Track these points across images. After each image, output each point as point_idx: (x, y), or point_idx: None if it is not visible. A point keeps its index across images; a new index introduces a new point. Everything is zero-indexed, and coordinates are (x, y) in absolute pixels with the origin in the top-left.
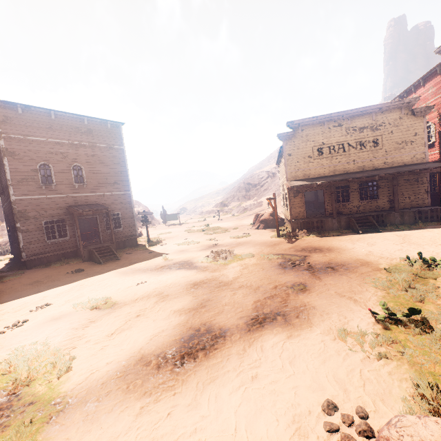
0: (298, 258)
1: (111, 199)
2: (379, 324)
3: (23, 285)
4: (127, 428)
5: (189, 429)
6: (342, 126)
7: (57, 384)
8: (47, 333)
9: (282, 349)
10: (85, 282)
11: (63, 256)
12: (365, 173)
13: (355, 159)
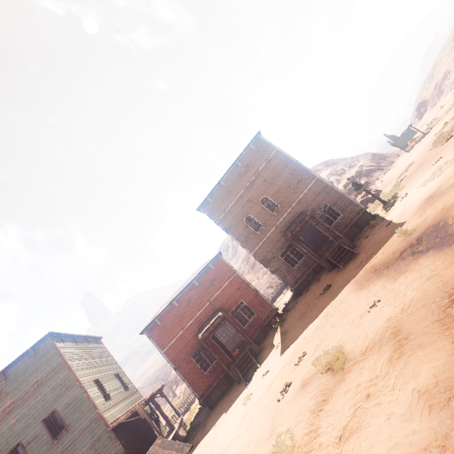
0: None
1: (307, 199)
2: None
3: (296, 321)
4: None
5: None
6: None
7: None
8: (295, 413)
9: None
10: (328, 310)
11: (314, 272)
12: None
13: None
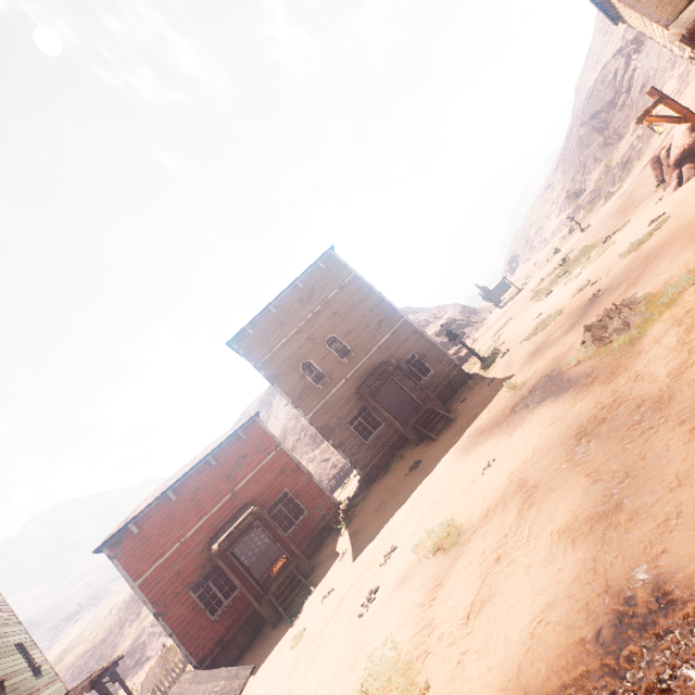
0: None
1: (390, 345)
2: None
3: (372, 514)
4: None
5: None
6: None
7: None
8: (394, 617)
9: None
10: (423, 489)
11: (395, 449)
12: None
13: None
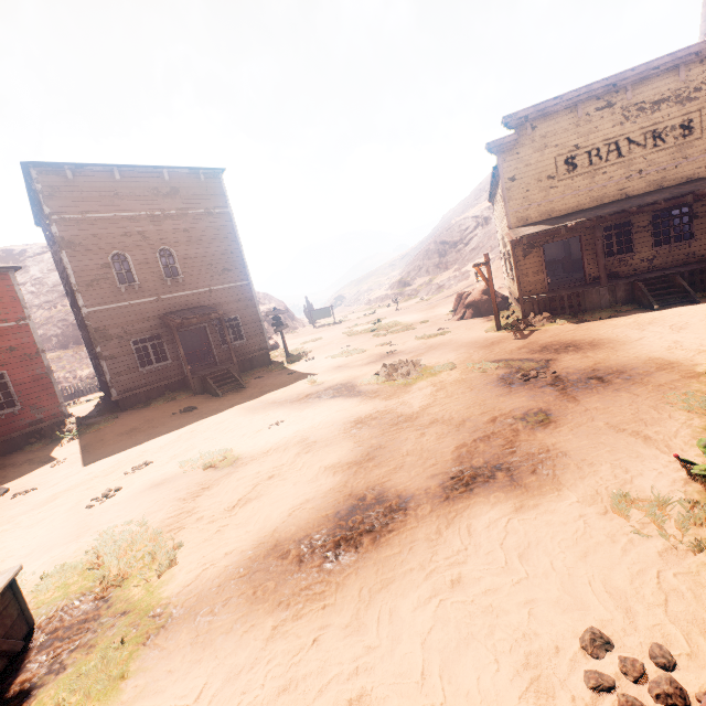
0: (535, 365)
1: (222, 296)
2: (696, 482)
3: (117, 436)
4: (253, 661)
5: (346, 668)
6: (614, 106)
7: (157, 586)
8: (145, 507)
9: (505, 532)
10: (197, 427)
11: (167, 389)
12: (665, 194)
13: (644, 168)
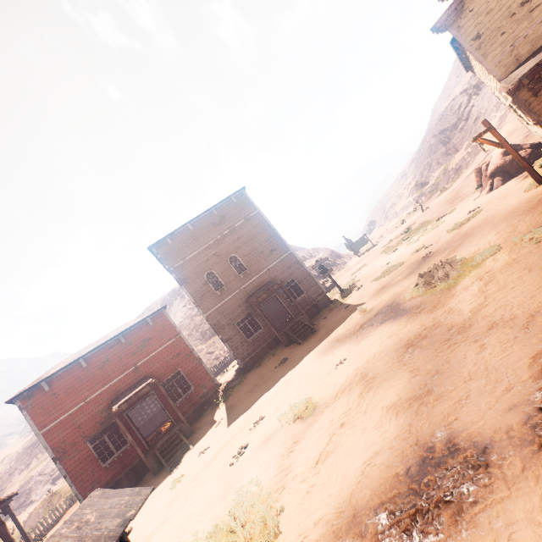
0: None
1: (277, 269)
2: None
3: (246, 394)
4: None
5: None
6: None
7: None
8: (259, 464)
9: None
10: (289, 377)
11: (269, 348)
12: None
13: None
